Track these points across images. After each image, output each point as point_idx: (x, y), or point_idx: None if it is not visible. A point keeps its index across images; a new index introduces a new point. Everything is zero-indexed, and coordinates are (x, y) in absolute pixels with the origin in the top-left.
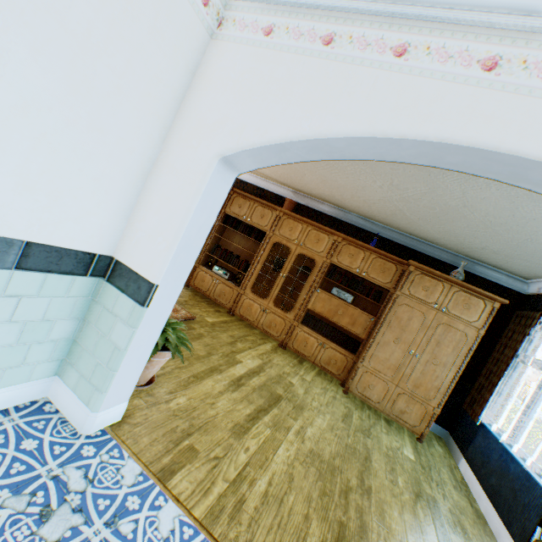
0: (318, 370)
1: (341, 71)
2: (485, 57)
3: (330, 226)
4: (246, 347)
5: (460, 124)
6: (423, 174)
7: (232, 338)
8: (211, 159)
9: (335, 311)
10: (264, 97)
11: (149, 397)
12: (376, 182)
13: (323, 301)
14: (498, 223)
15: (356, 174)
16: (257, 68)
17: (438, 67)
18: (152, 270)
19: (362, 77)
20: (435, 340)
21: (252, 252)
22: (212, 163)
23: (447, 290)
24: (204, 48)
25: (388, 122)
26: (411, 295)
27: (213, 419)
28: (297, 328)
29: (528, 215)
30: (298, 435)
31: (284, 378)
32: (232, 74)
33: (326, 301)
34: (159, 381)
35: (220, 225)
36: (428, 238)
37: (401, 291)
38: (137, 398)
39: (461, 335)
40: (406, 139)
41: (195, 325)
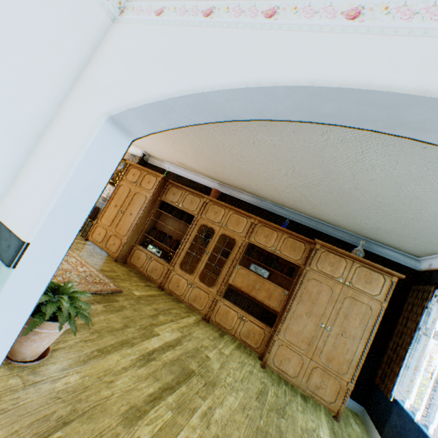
0: (238, 343)
1: (218, 34)
2: (348, 9)
3: (250, 212)
4: (167, 320)
5: (329, 66)
6: (317, 159)
7: (155, 311)
8: (98, 118)
9: (253, 285)
10: (151, 62)
11: (32, 375)
12: (281, 170)
13: (243, 277)
14: (386, 204)
15: (265, 164)
16: (148, 40)
17: (305, 21)
18: (25, 227)
19: (237, 37)
20: (343, 313)
21: (183, 233)
22: (98, 121)
23: (350, 266)
24: (106, 29)
25: (260, 71)
26: (318, 271)
27: (105, 401)
28: (219, 301)
29: (411, 194)
30: (204, 418)
31: (201, 351)
32: (126, 47)
33: (245, 276)
34: (54, 356)
35: (157, 210)
36: (331, 221)
37: (310, 267)
38: (16, 377)
39: (366, 308)
40: (278, 86)
41: (119, 298)
